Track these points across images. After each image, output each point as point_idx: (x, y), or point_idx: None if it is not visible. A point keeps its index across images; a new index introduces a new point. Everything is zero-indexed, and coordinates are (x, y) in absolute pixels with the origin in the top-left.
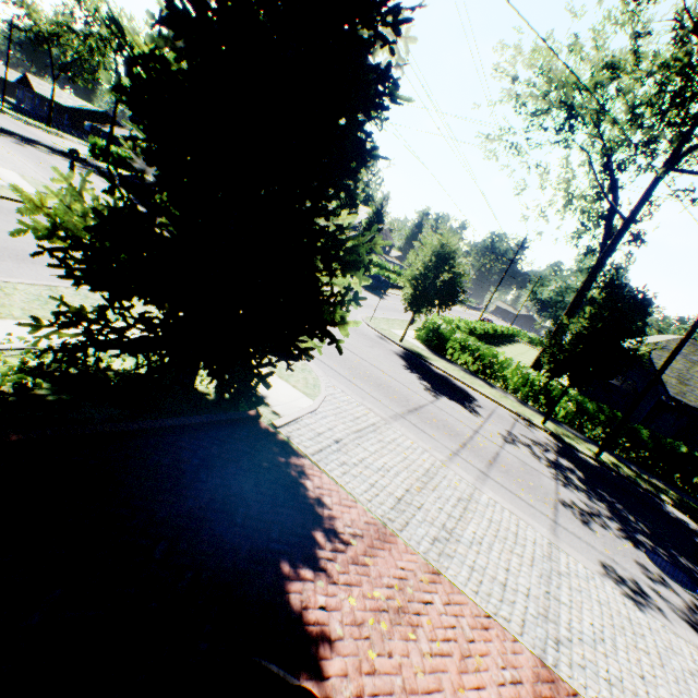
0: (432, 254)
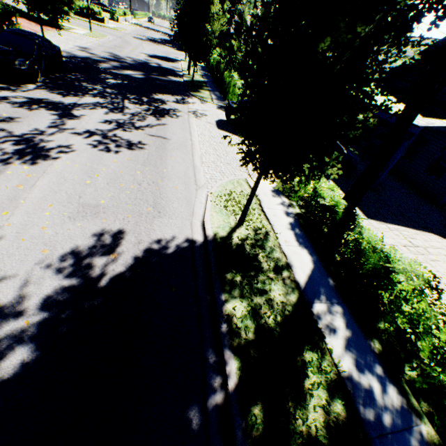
0: None
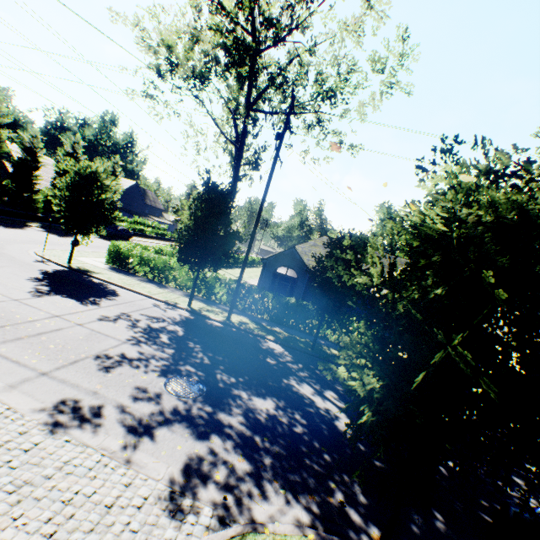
0: (75, 178)
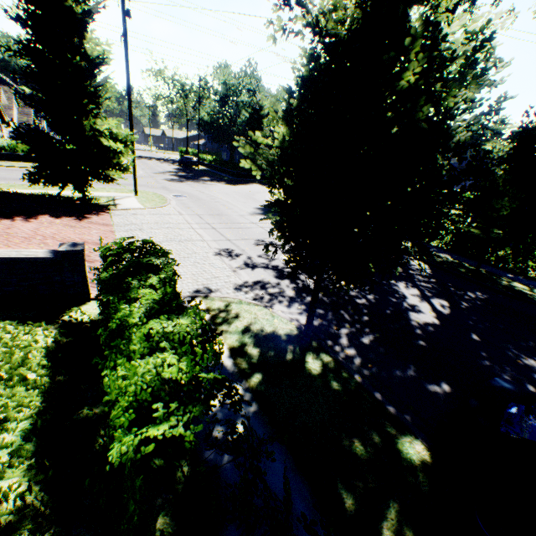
0: None
